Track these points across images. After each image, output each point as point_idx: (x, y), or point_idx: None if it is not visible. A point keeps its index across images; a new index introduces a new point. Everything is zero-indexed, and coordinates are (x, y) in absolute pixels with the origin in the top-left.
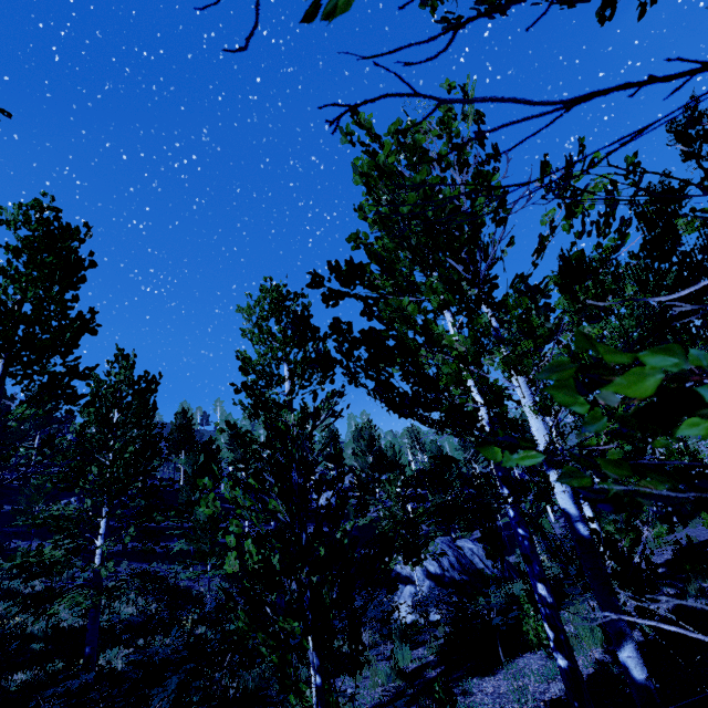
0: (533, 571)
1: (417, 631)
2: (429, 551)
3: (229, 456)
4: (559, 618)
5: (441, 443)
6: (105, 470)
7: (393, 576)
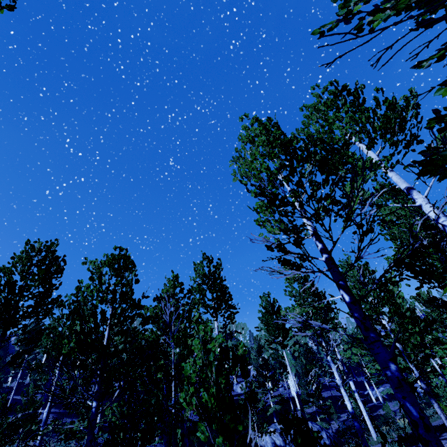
0: None
1: None
2: (266, 429)
3: None
4: None
5: None
6: None
7: (254, 446)
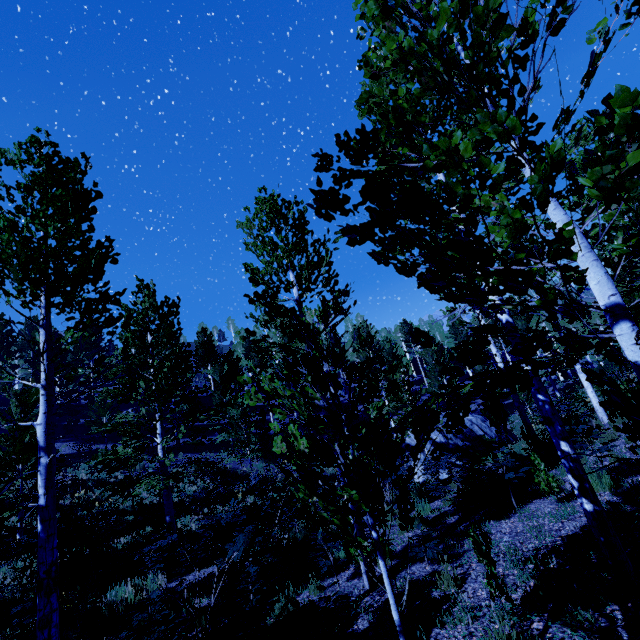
0: (555, 431)
1: (430, 488)
2: None
3: (247, 364)
4: (583, 470)
5: (432, 333)
6: (151, 383)
7: (403, 447)
